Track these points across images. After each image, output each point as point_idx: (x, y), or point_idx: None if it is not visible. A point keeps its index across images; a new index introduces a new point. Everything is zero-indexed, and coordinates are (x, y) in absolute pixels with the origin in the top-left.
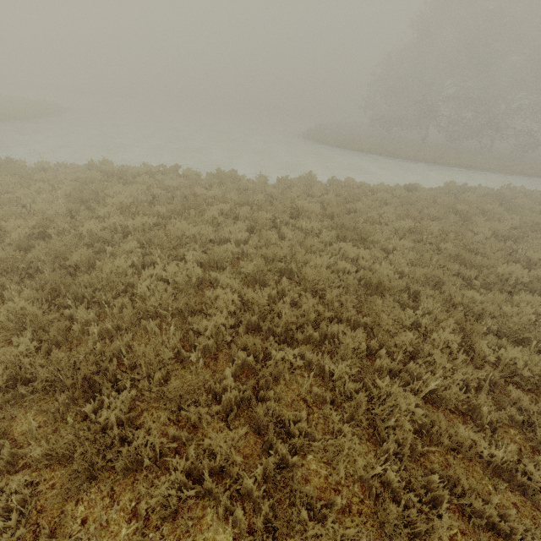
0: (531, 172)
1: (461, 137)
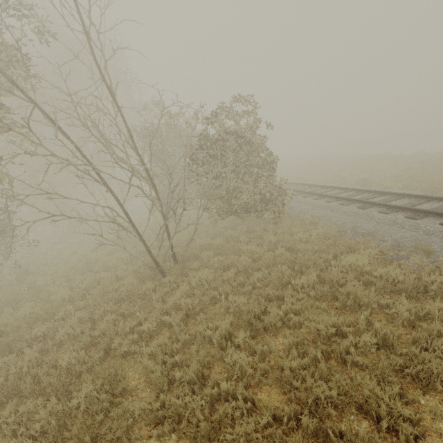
0: None
1: None
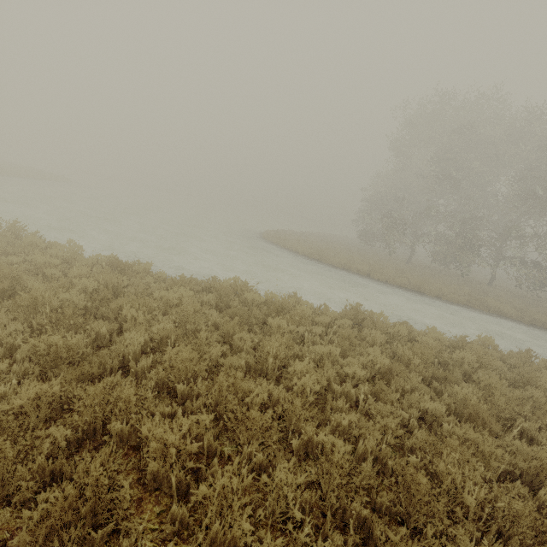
0: (517, 315)
1: (446, 260)
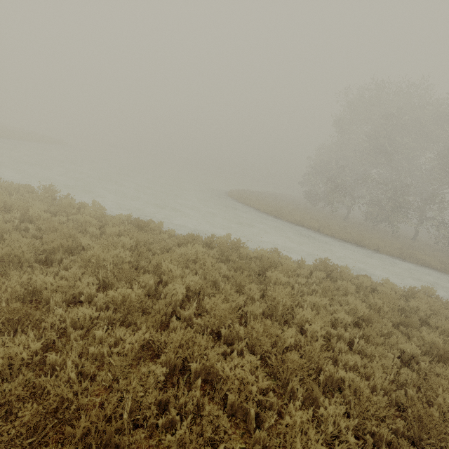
0: (440, 267)
1: (378, 218)
